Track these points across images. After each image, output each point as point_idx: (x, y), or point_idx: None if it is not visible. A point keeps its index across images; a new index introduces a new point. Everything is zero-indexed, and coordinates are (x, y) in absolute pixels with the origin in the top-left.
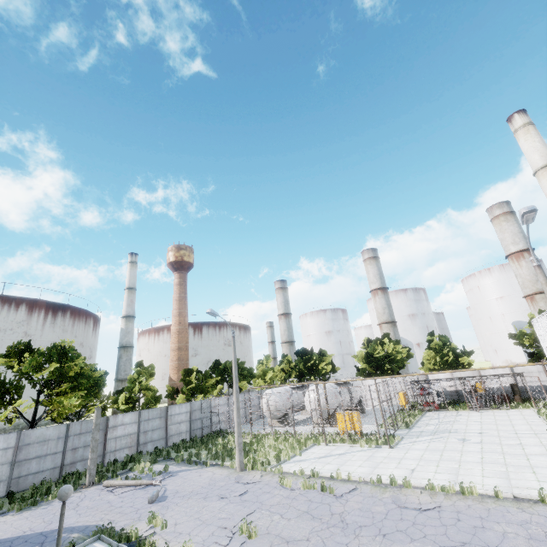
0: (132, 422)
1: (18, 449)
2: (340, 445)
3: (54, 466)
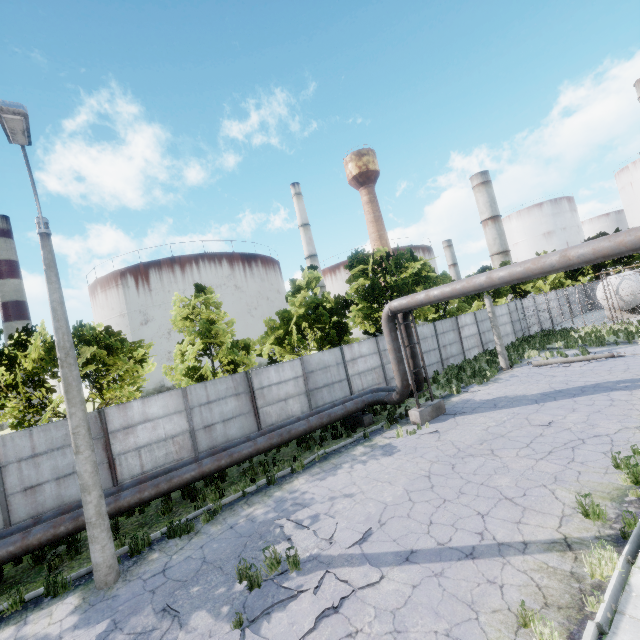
0: (471, 323)
1: None
2: None
3: (436, 360)
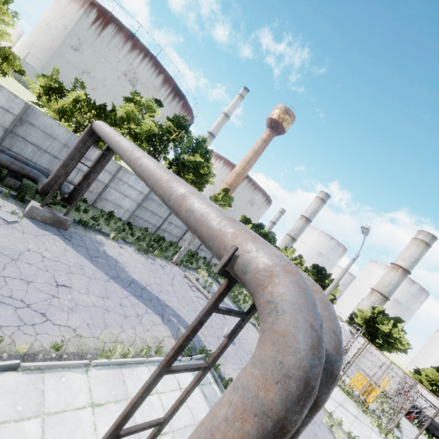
0: None
1: (146, 198)
2: (348, 399)
3: (155, 224)
